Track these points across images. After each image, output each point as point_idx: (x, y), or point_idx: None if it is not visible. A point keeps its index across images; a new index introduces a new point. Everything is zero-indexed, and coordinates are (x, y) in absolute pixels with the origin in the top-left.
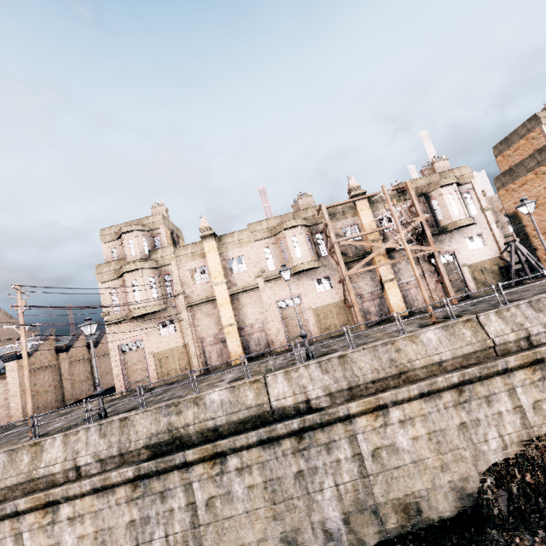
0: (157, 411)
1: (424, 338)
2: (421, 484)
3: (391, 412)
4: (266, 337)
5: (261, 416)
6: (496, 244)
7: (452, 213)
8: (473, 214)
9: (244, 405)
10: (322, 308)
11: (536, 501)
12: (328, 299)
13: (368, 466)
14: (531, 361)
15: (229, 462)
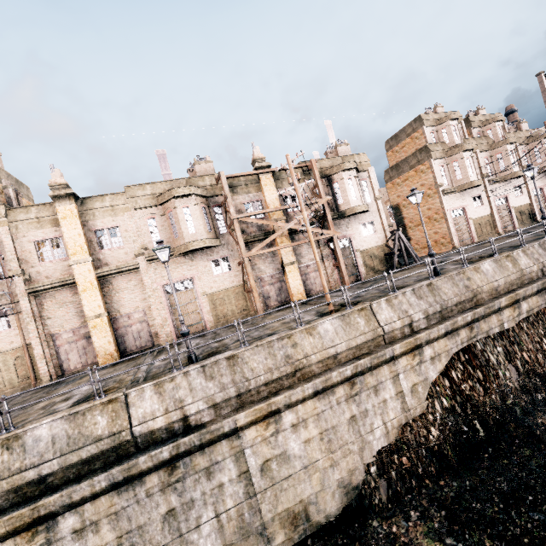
0: None
1: (321, 329)
2: (311, 488)
3: (283, 417)
4: (149, 329)
5: (117, 449)
6: (384, 232)
7: (351, 199)
8: (367, 202)
9: (91, 438)
10: (219, 293)
11: (409, 481)
12: (226, 282)
13: (255, 483)
14: (412, 347)
15: (60, 526)
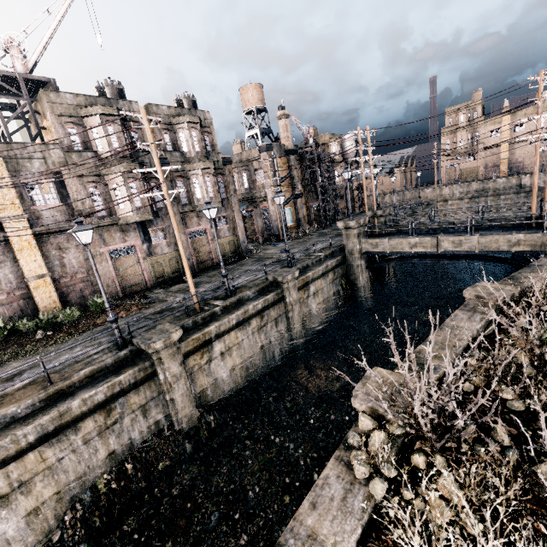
0: (479, 183)
1: None
2: None
3: None
4: (522, 166)
5: (516, 187)
6: None
7: None
8: None
9: (510, 184)
10: None
11: None
12: None
13: None
14: None
15: (501, 197)
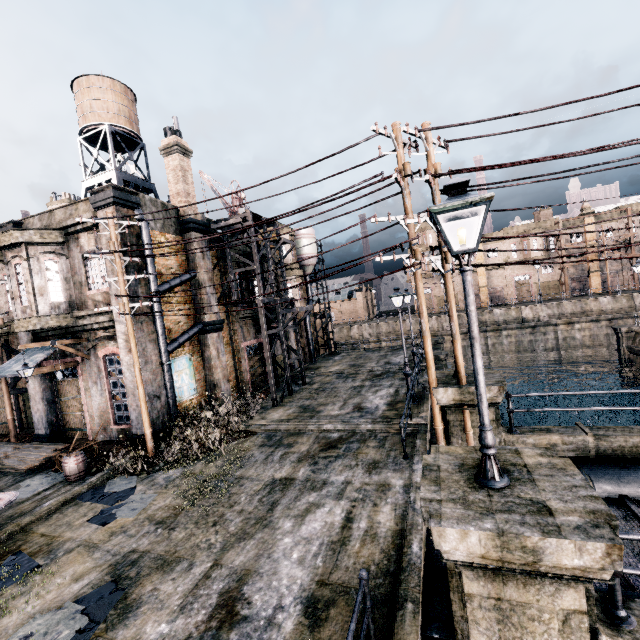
0: None
1: (601, 300)
2: (581, 351)
3: (575, 325)
4: (503, 296)
5: (517, 321)
6: None
7: None
8: None
9: (510, 316)
10: (543, 283)
11: None
12: (548, 278)
13: (560, 342)
14: None
15: (502, 333)
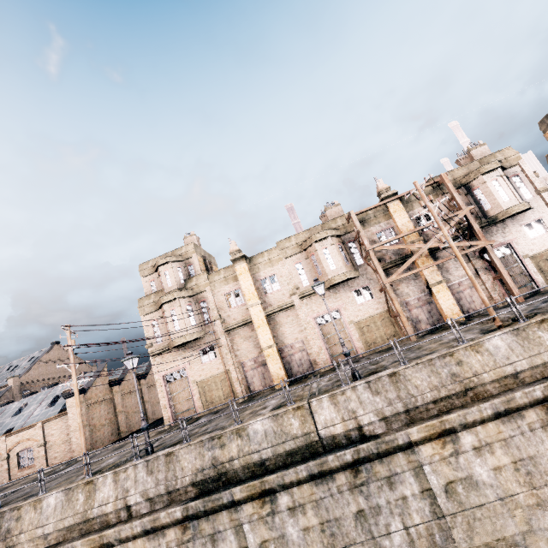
0: (200, 445)
1: (489, 346)
2: (514, 527)
3: (461, 437)
4: (308, 357)
5: (309, 447)
6: None
7: (501, 201)
8: (526, 198)
9: (289, 435)
10: (365, 320)
11: None
12: (370, 310)
13: (441, 504)
14: None
15: (279, 501)
